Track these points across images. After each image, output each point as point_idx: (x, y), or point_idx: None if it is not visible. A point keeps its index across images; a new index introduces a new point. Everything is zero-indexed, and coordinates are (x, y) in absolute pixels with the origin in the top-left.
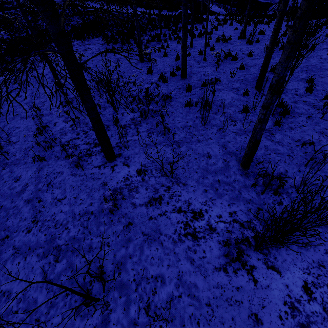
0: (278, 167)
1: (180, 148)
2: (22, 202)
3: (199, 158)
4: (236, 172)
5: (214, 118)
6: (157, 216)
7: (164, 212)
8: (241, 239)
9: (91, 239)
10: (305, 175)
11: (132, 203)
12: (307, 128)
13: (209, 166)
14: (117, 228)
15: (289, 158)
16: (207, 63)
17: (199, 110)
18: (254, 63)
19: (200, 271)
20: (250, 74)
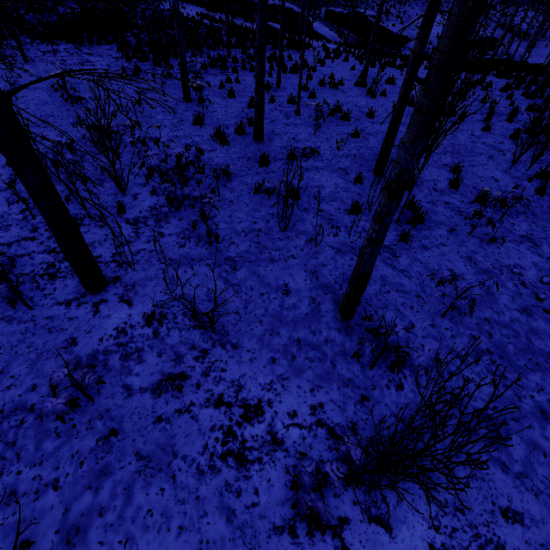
0: (396, 328)
1: (235, 273)
2: None
3: (269, 293)
4: (330, 324)
5: (304, 219)
6: (172, 415)
7: (188, 407)
8: (327, 461)
9: (19, 473)
10: (442, 333)
11: (125, 385)
12: (448, 250)
13: (285, 310)
14: (82, 443)
15: (418, 301)
16: (301, 119)
17: (279, 202)
18: (376, 130)
19: (243, 537)
20: (369, 147)
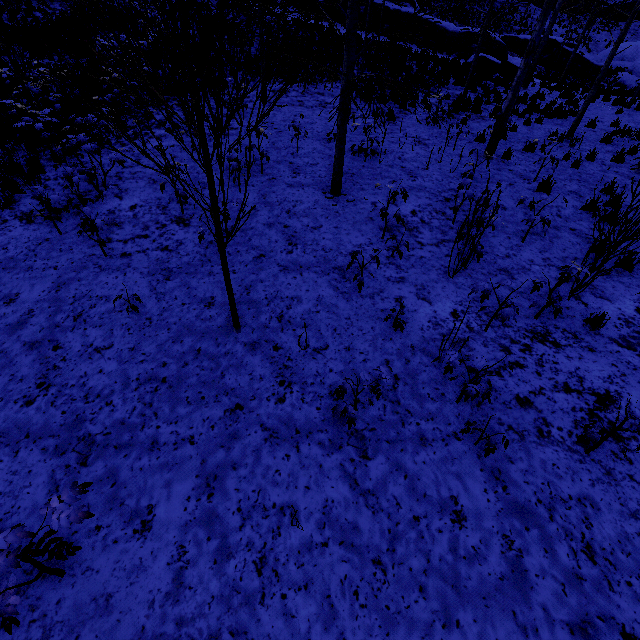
0: None
1: None
2: (565, 636)
3: None
4: None
5: None
6: None
7: None
8: None
9: None
10: None
11: None
12: None
13: None
14: None
15: None
16: None
17: None
18: None
19: None
20: None
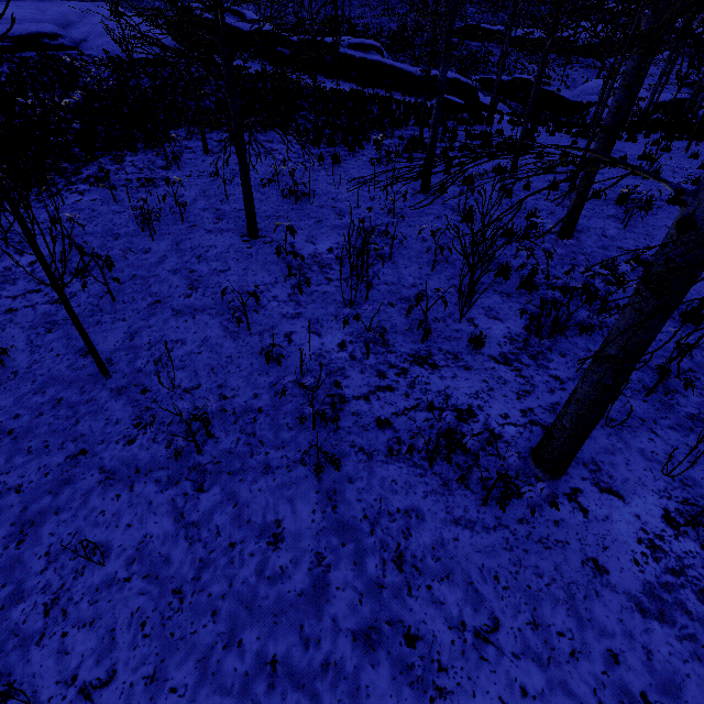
0: None
1: None
2: (345, 644)
3: None
4: None
5: None
6: None
7: None
8: None
9: None
10: None
11: None
12: None
13: None
14: None
15: None
16: (585, 209)
17: (674, 326)
18: None
19: None
20: None
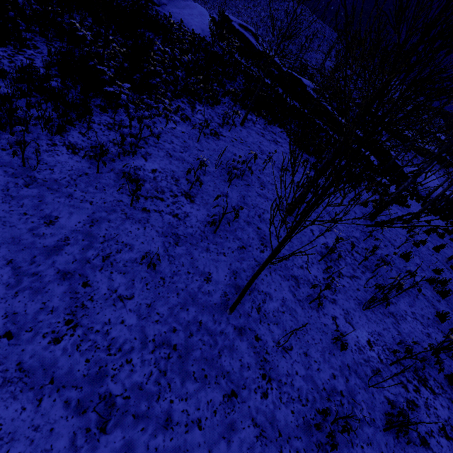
0: None
1: None
2: None
3: None
4: None
5: None
6: None
7: None
8: None
9: None
10: None
11: None
12: None
13: None
14: None
15: None
16: None
17: None
18: None
19: None
20: None
